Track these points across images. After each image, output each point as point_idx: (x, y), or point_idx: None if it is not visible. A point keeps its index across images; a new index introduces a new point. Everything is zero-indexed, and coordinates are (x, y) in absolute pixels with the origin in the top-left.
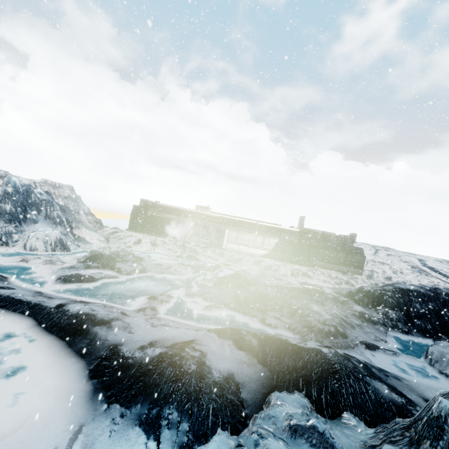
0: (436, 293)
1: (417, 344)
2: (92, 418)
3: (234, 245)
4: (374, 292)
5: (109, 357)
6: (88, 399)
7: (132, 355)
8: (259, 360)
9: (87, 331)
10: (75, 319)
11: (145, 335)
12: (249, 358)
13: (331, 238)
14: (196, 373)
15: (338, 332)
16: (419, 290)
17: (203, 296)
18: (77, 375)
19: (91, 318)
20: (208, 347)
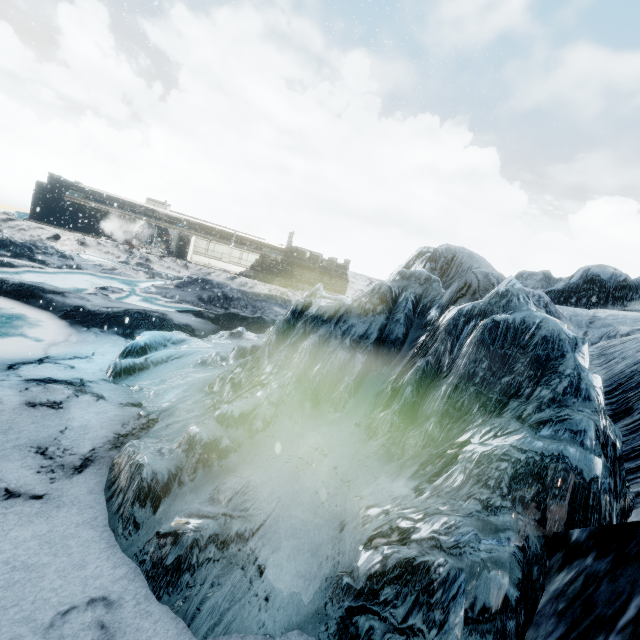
0: None
1: None
2: (78, 332)
3: (203, 258)
4: None
5: (75, 310)
6: (67, 326)
7: (99, 310)
8: (213, 322)
9: (40, 296)
10: (20, 287)
11: (105, 304)
12: (205, 321)
13: (319, 259)
14: (160, 317)
15: None
16: None
17: (162, 295)
18: (48, 318)
19: (40, 289)
20: (169, 313)
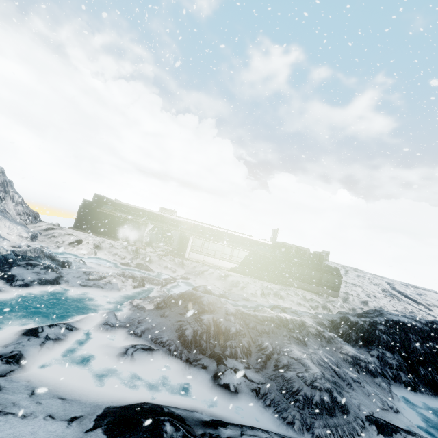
0: (434, 329)
1: (432, 409)
2: None
3: (198, 255)
4: (364, 324)
5: None
6: None
7: None
8: None
9: None
10: None
11: None
12: None
13: (306, 254)
14: None
15: (335, 402)
16: (414, 323)
17: (131, 327)
18: None
19: None
20: None
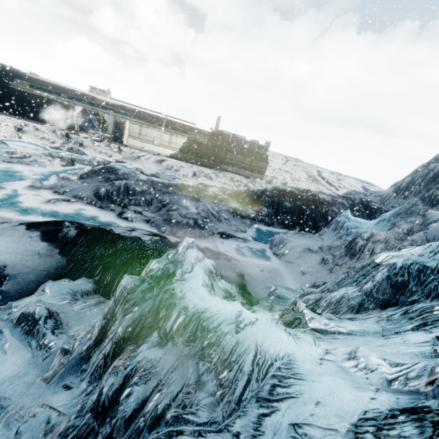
0: (306, 194)
1: (274, 234)
2: None
3: (137, 142)
4: (257, 192)
5: None
6: None
7: None
8: (62, 250)
9: None
10: None
11: None
12: (49, 249)
13: (242, 142)
14: None
15: (197, 224)
16: (294, 191)
17: (55, 189)
18: None
19: None
20: None
